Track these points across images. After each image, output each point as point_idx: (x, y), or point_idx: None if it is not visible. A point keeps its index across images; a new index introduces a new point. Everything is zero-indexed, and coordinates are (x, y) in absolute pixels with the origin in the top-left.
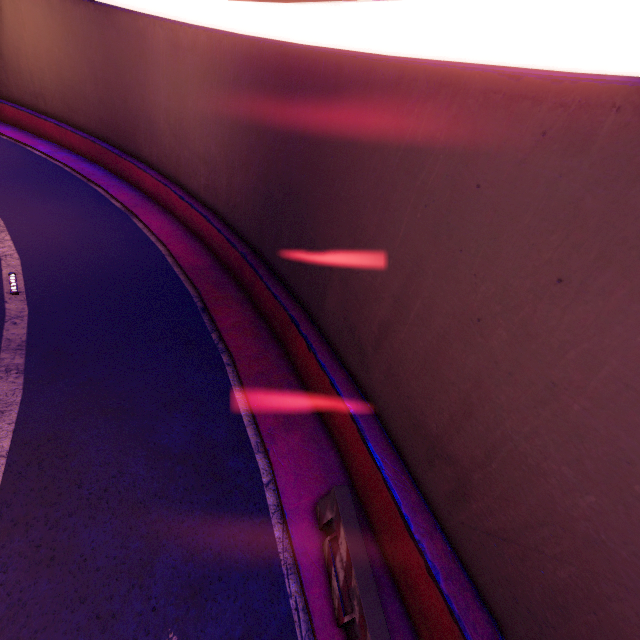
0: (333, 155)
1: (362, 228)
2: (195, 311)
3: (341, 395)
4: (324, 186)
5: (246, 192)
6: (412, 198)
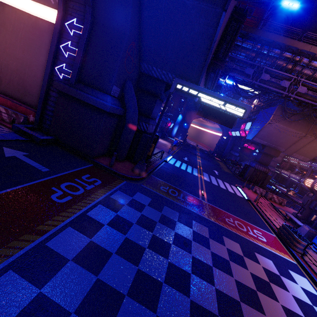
0: None
1: None
2: None
3: None
4: None
5: None
6: None
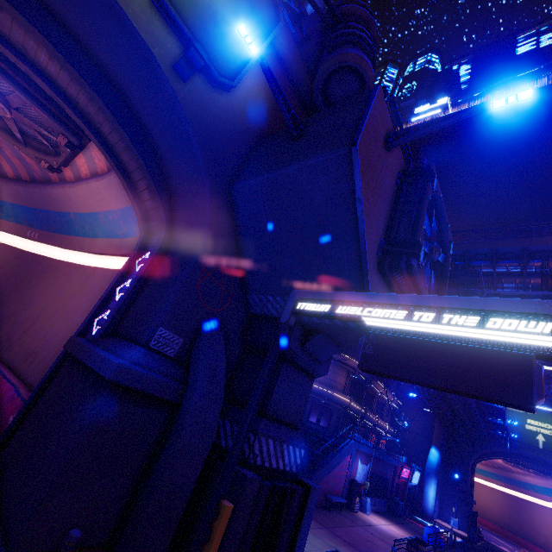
0: (30, 281)
1: (32, 301)
2: None
3: None
4: (21, 291)
5: None
6: (52, 289)
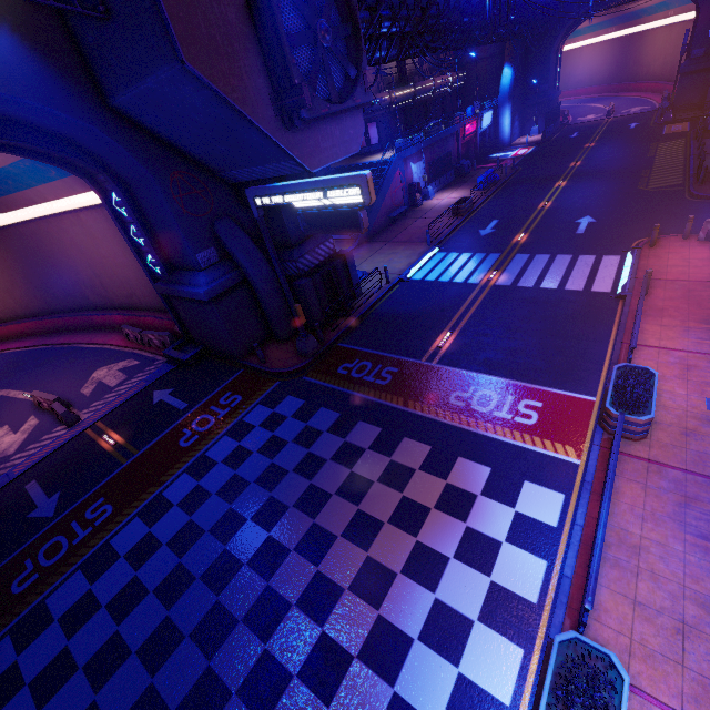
0: (43, 254)
1: (71, 266)
2: (50, 348)
3: (114, 314)
4: (51, 265)
5: (26, 294)
6: (70, 249)
